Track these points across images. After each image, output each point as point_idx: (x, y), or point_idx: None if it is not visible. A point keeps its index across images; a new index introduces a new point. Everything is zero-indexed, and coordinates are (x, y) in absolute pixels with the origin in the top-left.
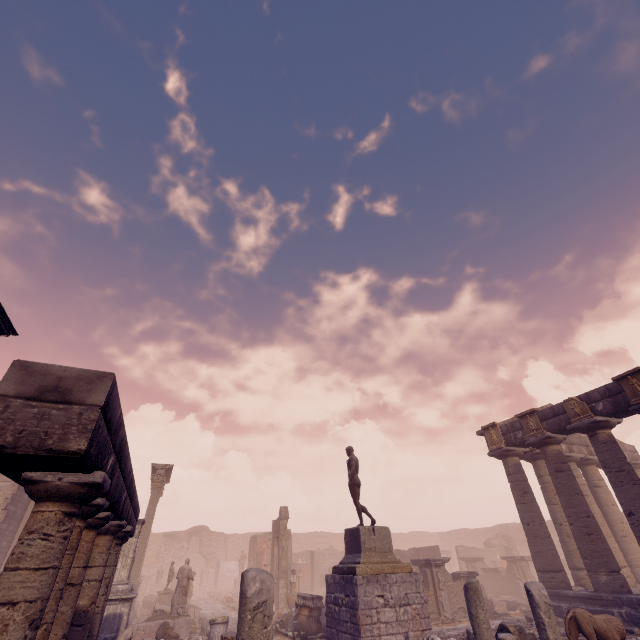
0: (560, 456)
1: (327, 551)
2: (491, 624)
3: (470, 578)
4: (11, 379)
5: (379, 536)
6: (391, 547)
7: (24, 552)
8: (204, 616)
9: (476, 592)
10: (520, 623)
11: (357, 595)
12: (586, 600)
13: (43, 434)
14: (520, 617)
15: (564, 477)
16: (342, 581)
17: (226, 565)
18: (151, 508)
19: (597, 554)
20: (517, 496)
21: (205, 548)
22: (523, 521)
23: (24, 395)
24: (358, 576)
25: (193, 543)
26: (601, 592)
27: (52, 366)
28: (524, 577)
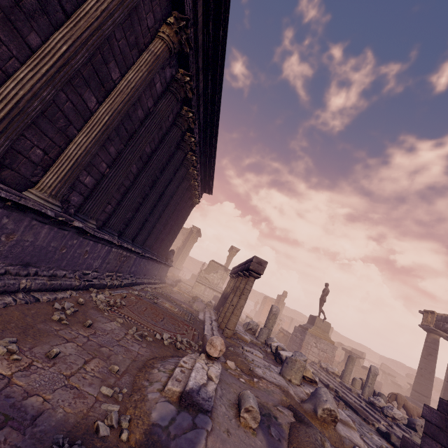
0: None
1: (300, 322)
2: None
3: None
4: (254, 259)
5: (324, 324)
6: (328, 331)
7: (249, 283)
8: None
9: (352, 359)
10: None
11: (305, 337)
12: None
13: (258, 270)
14: None
15: None
16: (301, 330)
17: (248, 301)
18: (228, 264)
19: None
20: (423, 353)
21: None
22: (419, 366)
23: (256, 262)
24: (308, 332)
25: None
26: None
27: (259, 258)
28: None
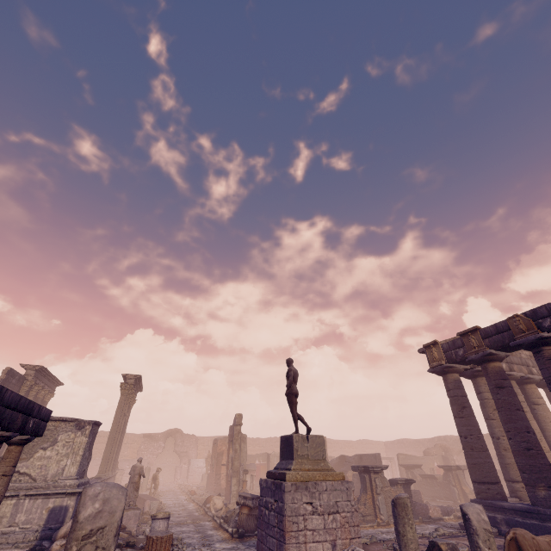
0: (501, 373)
1: None
2: (425, 528)
3: (407, 484)
4: None
5: (313, 444)
6: (324, 455)
7: None
8: (165, 507)
9: (405, 508)
10: (453, 529)
11: (284, 502)
12: (522, 513)
13: None
14: (454, 522)
15: (505, 393)
16: (273, 486)
17: (196, 462)
18: (119, 412)
19: (536, 469)
20: (456, 410)
21: (179, 447)
22: (461, 434)
23: None
24: (287, 483)
25: (169, 443)
26: (539, 506)
27: None
28: (459, 484)
